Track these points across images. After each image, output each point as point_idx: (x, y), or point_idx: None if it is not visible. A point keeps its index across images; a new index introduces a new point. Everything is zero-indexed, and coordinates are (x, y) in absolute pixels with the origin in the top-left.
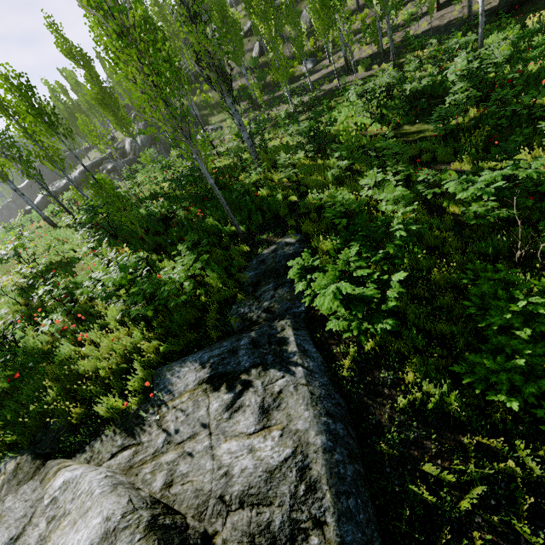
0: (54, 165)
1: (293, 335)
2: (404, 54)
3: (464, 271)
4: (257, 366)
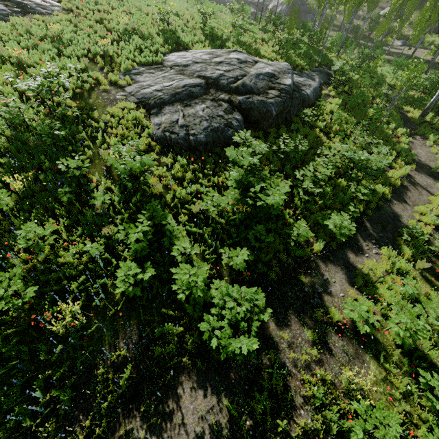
0: None
1: (318, 80)
2: (437, 70)
3: (364, 105)
4: (306, 78)
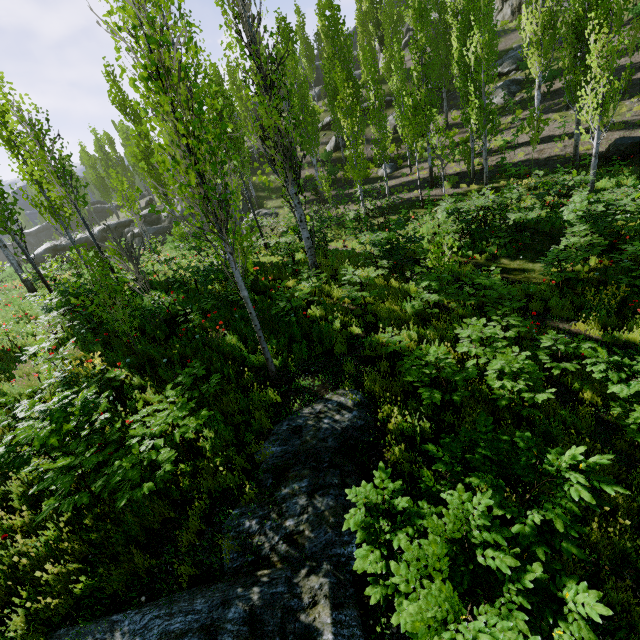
0: (56, 219)
1: (331, 627)
2: (497, 179)
3: (633, 526)
4: None
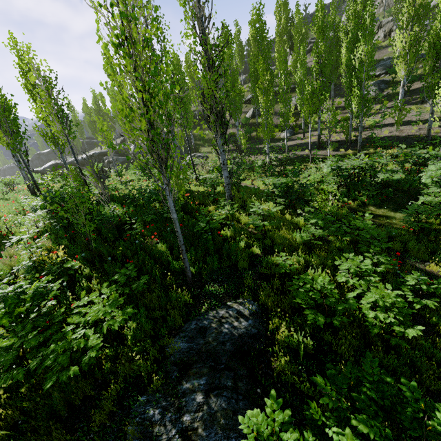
0: (55, 146)
1: None
2: (367, 148)
3: None
4: None
